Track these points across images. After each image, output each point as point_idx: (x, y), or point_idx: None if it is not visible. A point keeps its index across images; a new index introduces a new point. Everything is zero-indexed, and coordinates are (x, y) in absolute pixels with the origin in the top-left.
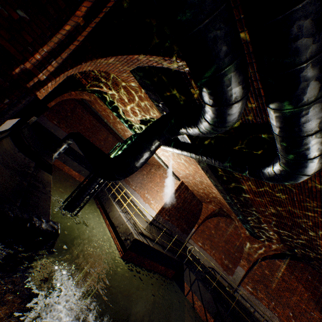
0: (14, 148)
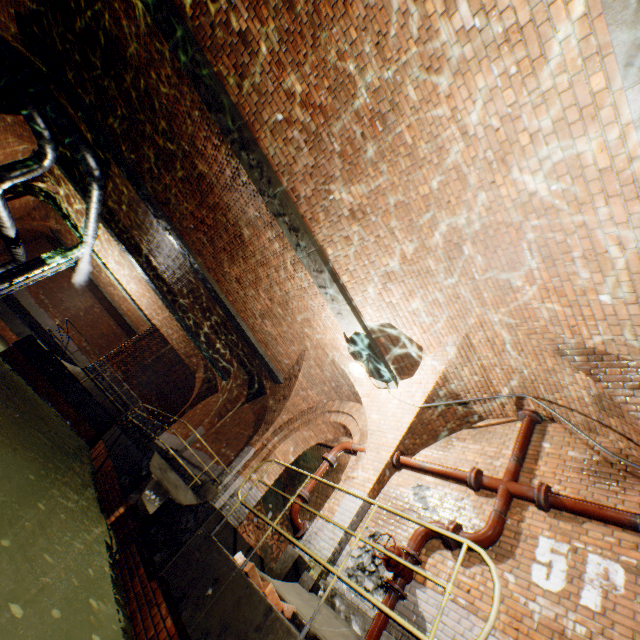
0: None
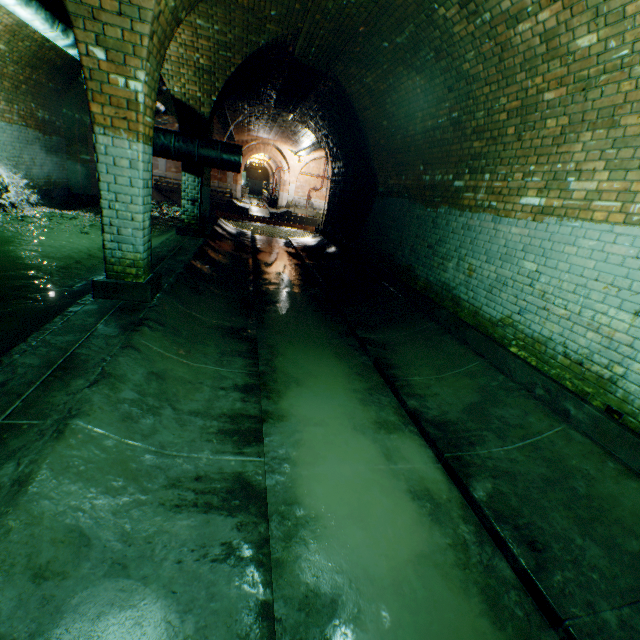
0: None
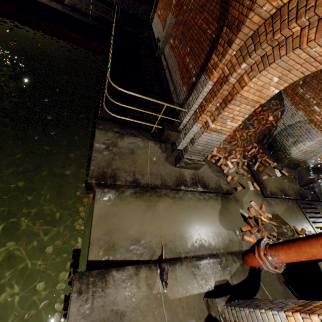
0: None
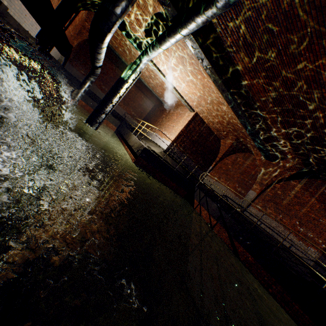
0: (40, 55)
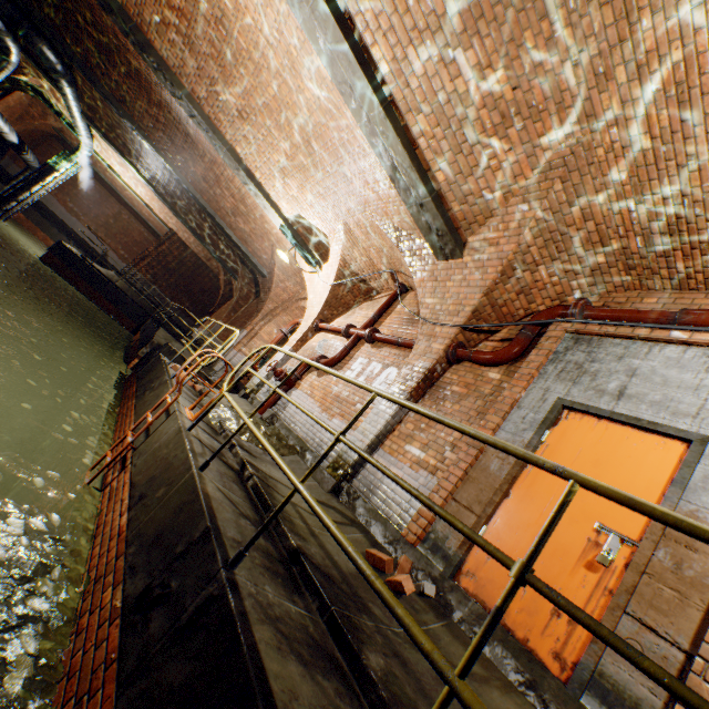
0: None
